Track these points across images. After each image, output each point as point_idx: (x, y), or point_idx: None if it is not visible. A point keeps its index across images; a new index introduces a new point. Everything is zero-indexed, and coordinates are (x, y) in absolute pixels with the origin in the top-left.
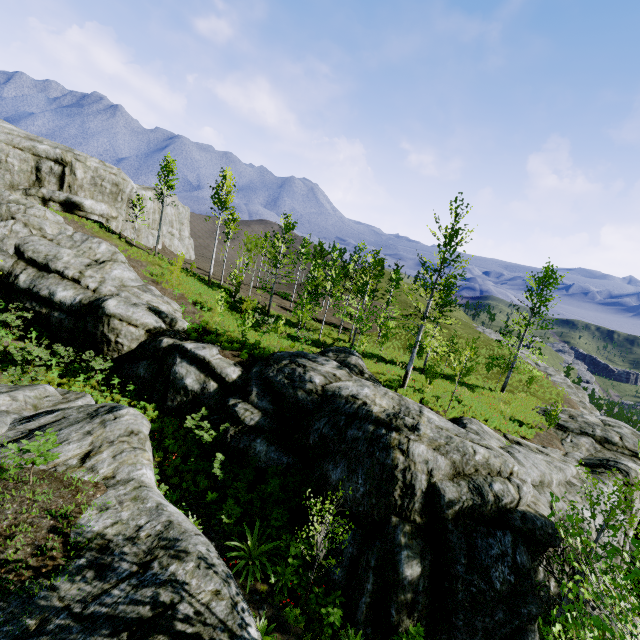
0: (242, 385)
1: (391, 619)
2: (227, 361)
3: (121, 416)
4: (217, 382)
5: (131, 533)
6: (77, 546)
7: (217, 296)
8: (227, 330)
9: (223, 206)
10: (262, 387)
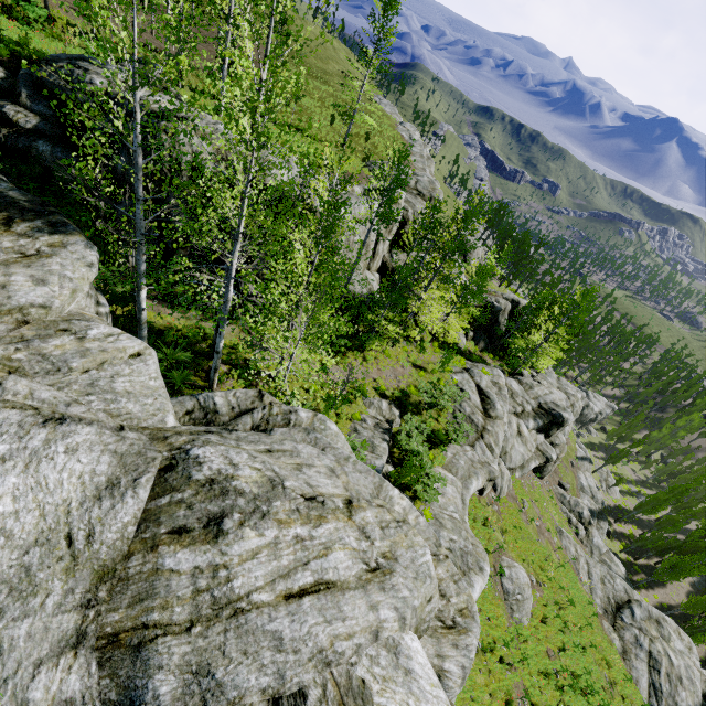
0: (10, 90)
1: (169, 250)
2: None
3: None
4: None
5: None
6: None
7: None
8: None
9: None
10: (34, 90)
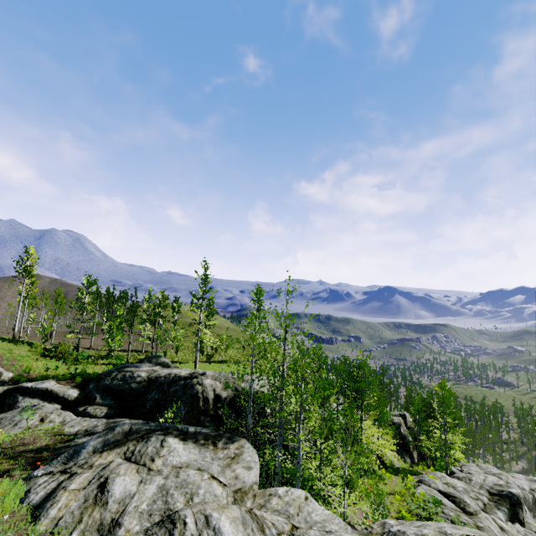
0: (83, 399)
1: None
2: (65, 387)
3: (45, 405)
4: (60, 404)
5: (94, 426)
6: (73, 435)
7: (26, 348)
8: (51, 370)
9: (28, 274)
10: (103, 393)
